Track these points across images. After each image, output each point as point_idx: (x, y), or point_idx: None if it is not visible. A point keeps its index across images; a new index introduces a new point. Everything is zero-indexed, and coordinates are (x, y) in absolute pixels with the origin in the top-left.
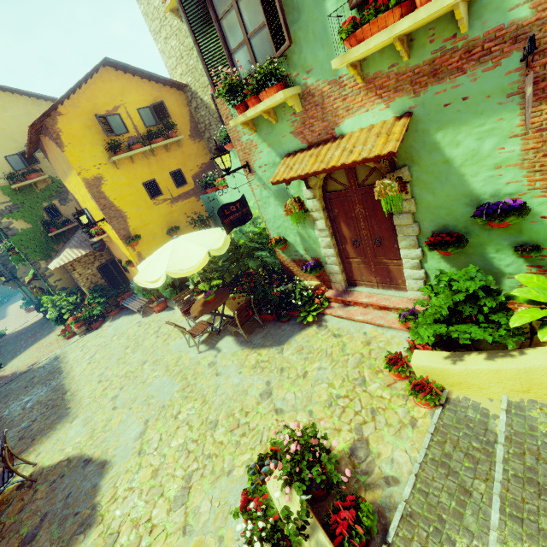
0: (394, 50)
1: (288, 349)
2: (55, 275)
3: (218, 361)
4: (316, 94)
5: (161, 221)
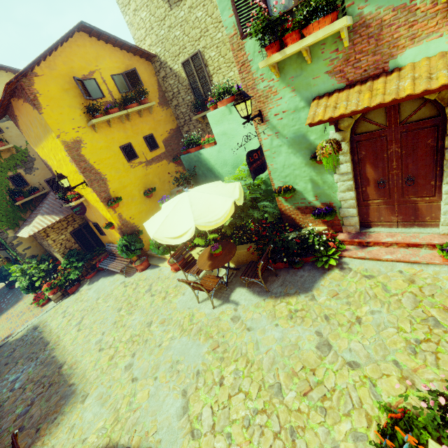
0: None
1: (320, 295)
2: (23, 244)
3: (242, 315)
4: (373, 24)
5: (138, 183)
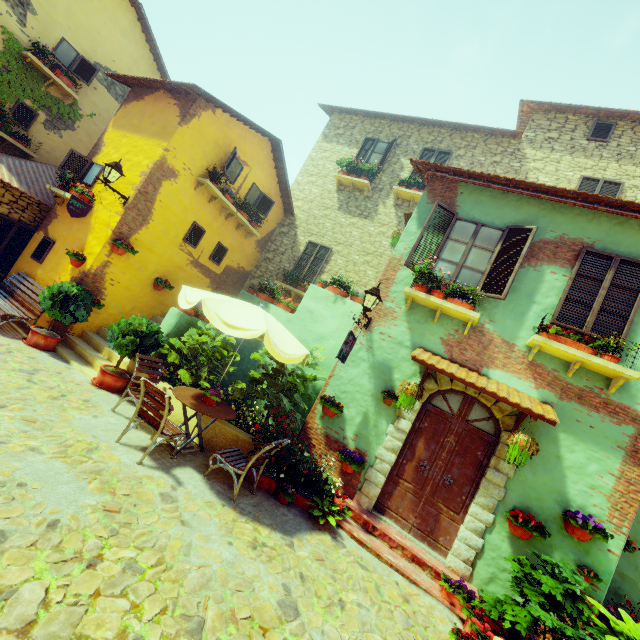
0: (561, 364)
1: (301, 547)
2: None
3: (181, 500)
4: (487, 336)
5: (165, 265)
